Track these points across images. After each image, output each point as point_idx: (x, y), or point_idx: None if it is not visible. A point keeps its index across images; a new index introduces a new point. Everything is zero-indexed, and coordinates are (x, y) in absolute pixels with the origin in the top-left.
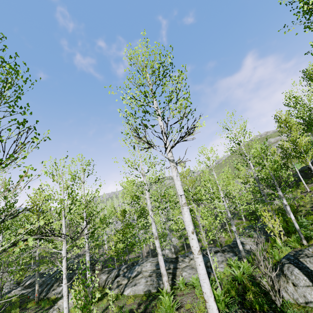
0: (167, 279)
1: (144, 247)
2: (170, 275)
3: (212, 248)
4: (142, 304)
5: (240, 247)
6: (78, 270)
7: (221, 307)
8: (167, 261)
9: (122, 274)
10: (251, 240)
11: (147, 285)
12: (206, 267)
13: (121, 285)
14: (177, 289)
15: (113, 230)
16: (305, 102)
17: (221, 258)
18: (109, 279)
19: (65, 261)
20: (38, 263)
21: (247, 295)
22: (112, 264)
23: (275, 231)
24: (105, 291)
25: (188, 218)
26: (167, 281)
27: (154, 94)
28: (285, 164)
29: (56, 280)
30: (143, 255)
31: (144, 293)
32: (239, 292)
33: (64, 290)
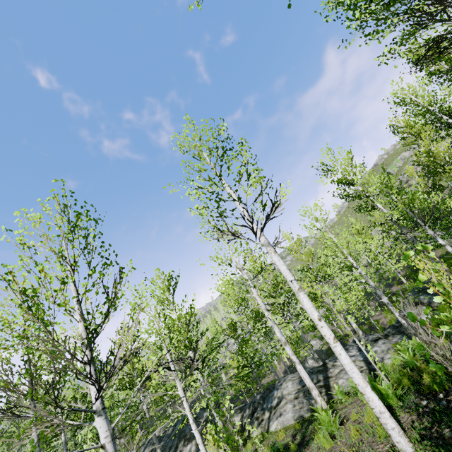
0: (317, 393)
1: (277, 365)
2: (322, 388)
3: (368, 336)
4: (297, 434)
5: (403, 323)
6: (201, 419)
7: (393, 403)
8: (313, 373)
9: (260, 407)
10: (422, 308)
11: (297, 411)
12: (367, 364)
13: (263, 422)
14: (336, 403)
15: (227, 356)
16: (418, 101)
17: (385, 346)
18: (245, 418)
19: (186, 402)
20: (151, 422)
21: (424, 379)
22: (242, 402)
23: (445, 285)
24: (246, 435)
25: (308, 305)
26: (320, 396)
27: (220, 177)
28: (435, 184)
29: (179, 439)
30: (279, 377)
31: (296, 421)
32: (413, 379)
33: (197, 438)
